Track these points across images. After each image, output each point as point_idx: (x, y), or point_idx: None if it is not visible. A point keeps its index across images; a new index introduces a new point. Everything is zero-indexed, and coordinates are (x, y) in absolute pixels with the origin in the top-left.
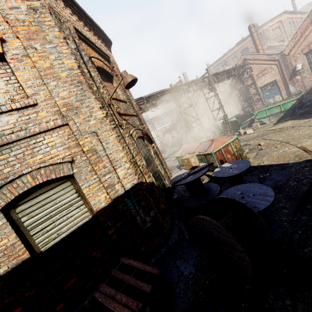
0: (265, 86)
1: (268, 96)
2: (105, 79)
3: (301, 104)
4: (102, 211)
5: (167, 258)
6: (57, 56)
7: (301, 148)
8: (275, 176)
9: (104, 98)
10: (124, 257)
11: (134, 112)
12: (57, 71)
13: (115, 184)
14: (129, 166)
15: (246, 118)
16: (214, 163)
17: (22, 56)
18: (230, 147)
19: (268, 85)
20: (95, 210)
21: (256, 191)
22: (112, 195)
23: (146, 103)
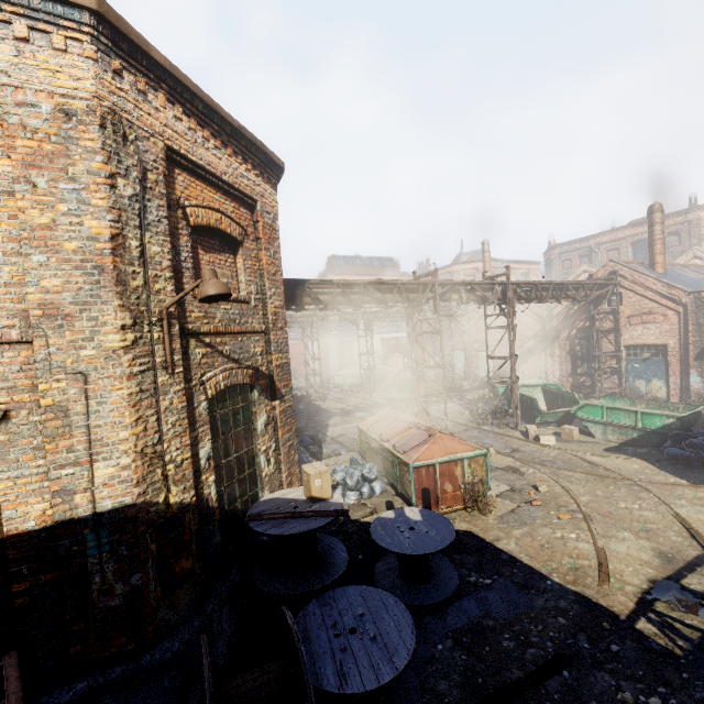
0: (640, 347)
1: (637, 373)
2: (217, 246)
3: (682, 433)
4: (21, 538)
5: (111, 696)
6: (74, 208)
7: (598, 555)
8: (495, 595)
9: (155, 303)
10: (17, 654)
11: (262, 324)
12: (60, 237)
13: (77, 490)
14: (129, 464)
15: (561, 403)
16: (409, 487)
17: (2, 193)
18: (459, 469)
19: (647, 349)
20: (5, 531)
21: (386, 633)
22: (60, 512)
23: (339, 294)
